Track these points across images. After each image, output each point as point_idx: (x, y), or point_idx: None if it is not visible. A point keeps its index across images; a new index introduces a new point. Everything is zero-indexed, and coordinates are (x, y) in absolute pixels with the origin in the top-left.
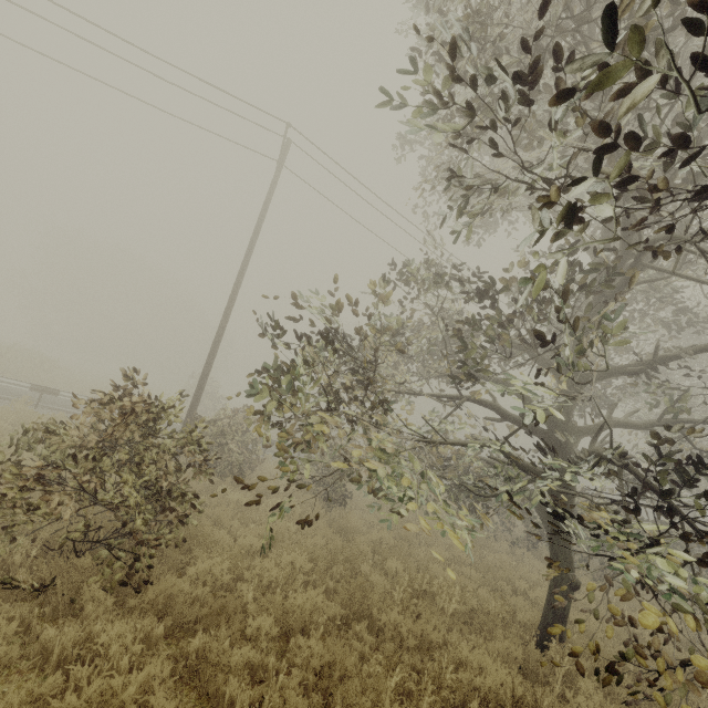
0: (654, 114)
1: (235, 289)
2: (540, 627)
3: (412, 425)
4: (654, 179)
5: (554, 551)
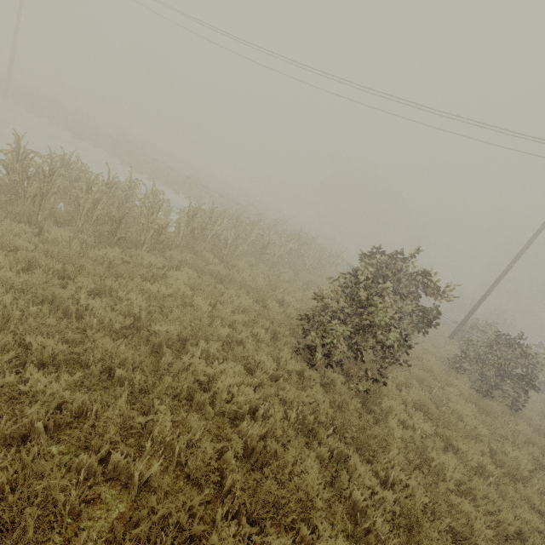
0: None
1: (516, 258)
2: None
3: None
4: None
5: None
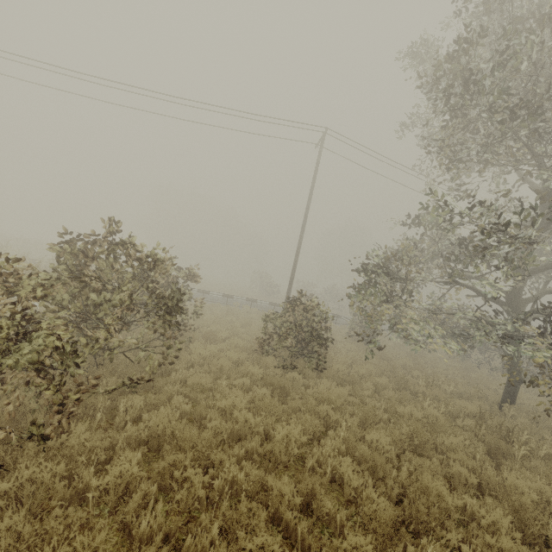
0: (549, 158)
1: (302, 230)
2: (500, 401)
3: (423, 304)
4: (549, 191)
5: (509, 365)
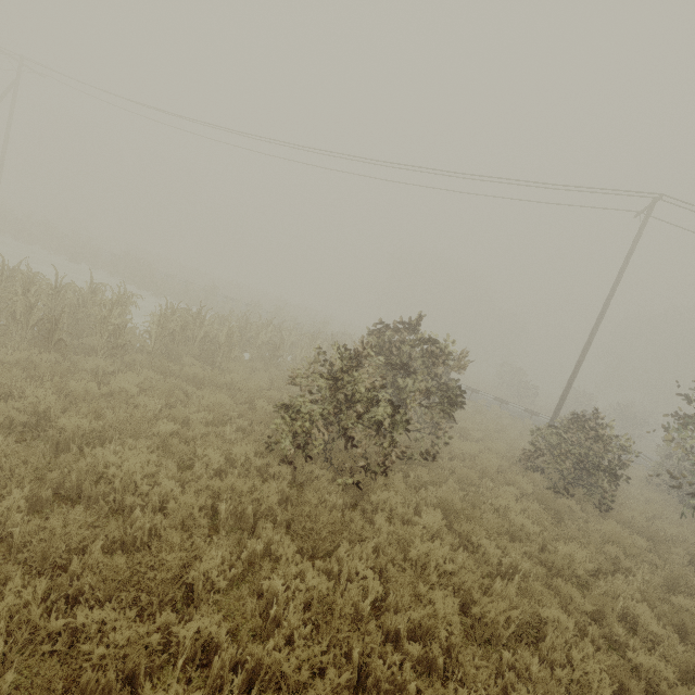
0: None
1: (596, 325)
2: None
3: None
4: None
5: None
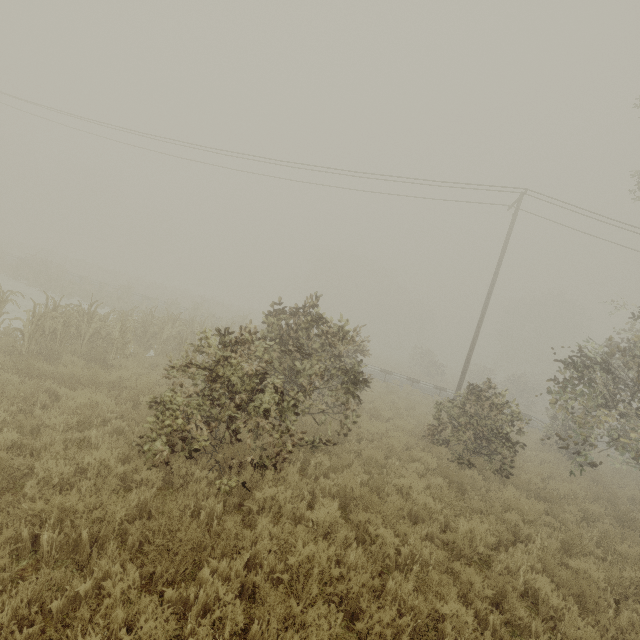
0: None
1: (485, 305)
2: None
3: None
4: None
5: None
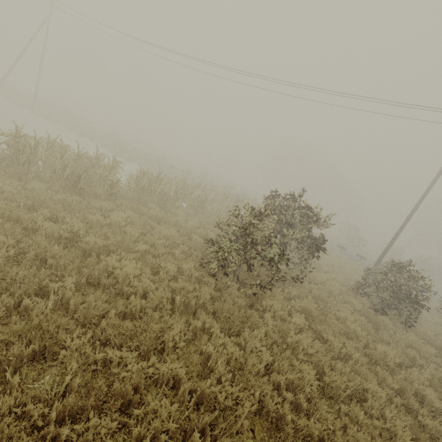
0: None
1: (417, 204)
2: None
3: None
4: None
5: None
